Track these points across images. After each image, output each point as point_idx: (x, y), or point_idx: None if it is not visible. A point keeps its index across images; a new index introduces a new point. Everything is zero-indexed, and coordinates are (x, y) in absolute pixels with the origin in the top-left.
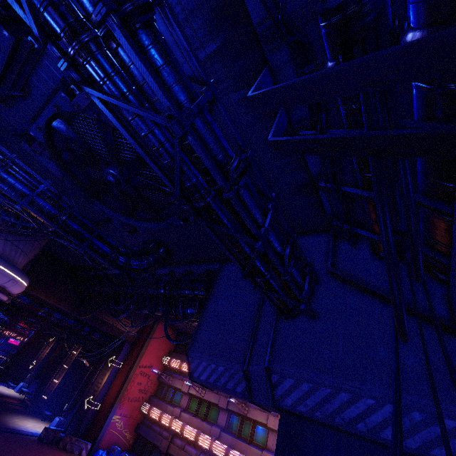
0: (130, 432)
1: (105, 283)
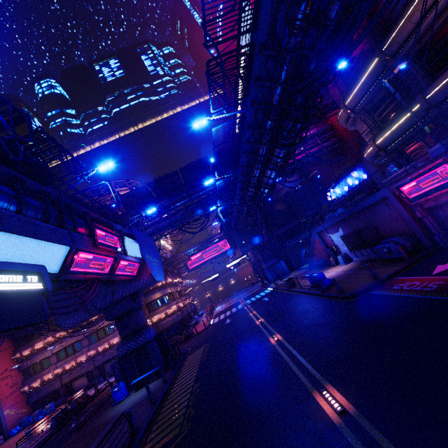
0: (24, 408)
1: None
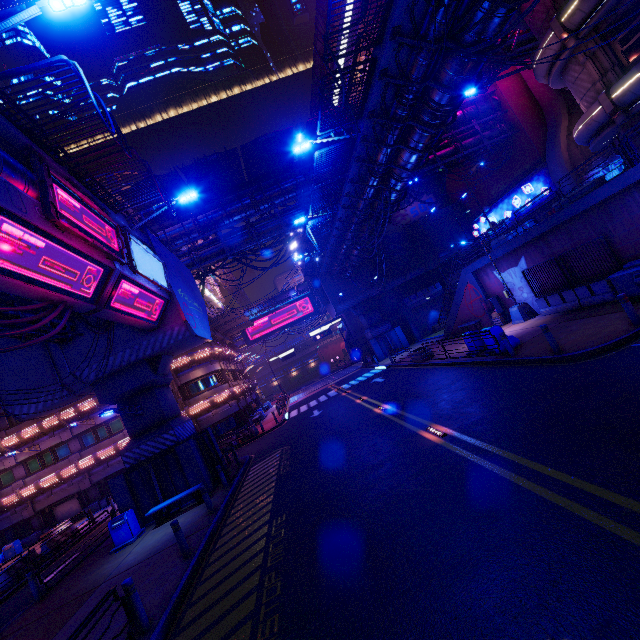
0: None
1: None
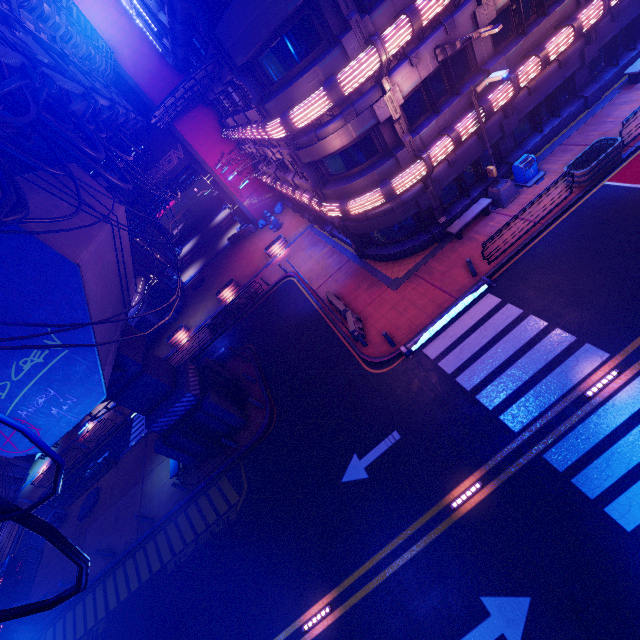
0: (268, 193)
1: None
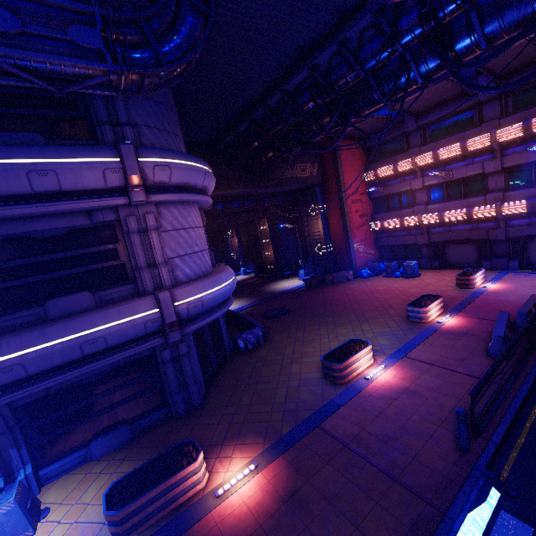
0: (372, 249)
1: (278, 121)
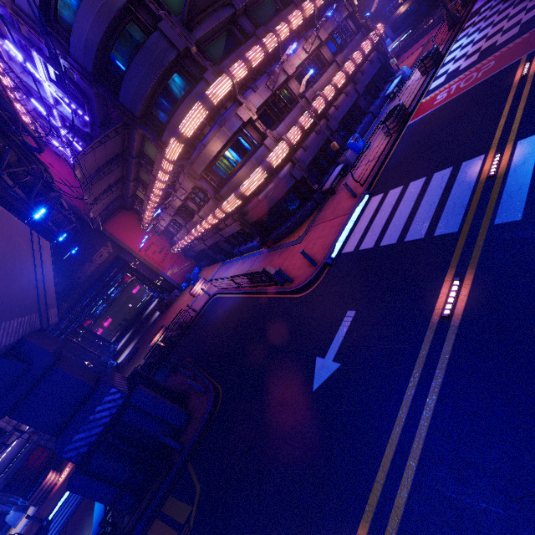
0: (186, 262)
1: None
